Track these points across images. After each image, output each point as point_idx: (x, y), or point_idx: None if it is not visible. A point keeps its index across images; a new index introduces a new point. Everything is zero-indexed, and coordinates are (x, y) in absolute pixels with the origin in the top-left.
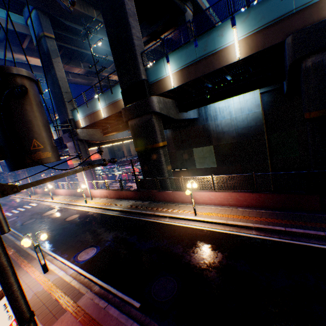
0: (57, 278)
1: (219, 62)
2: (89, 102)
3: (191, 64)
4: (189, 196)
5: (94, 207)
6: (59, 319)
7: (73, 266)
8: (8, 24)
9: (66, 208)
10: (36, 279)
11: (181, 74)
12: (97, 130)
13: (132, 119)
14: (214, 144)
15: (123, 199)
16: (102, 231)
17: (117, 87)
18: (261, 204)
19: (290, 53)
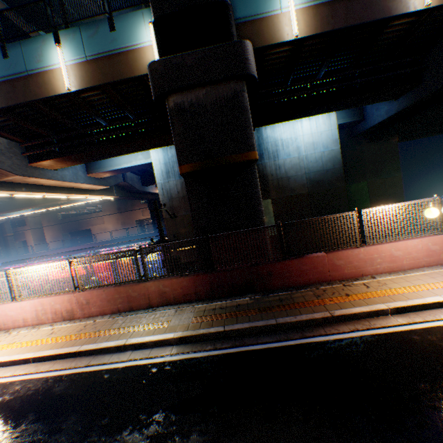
0: None
1: (393, 6)
2: (14, 44)
3: None
4: (376, 257)
5: (28, 361)
6: None
7: None
8: None
9: None
10: None
11: (315, 13)
12: (10, 144)
13: (185, 91)
14: (274, 197)
15: (144, 310)
16: None
17: (134, 16)
18: None
19: None
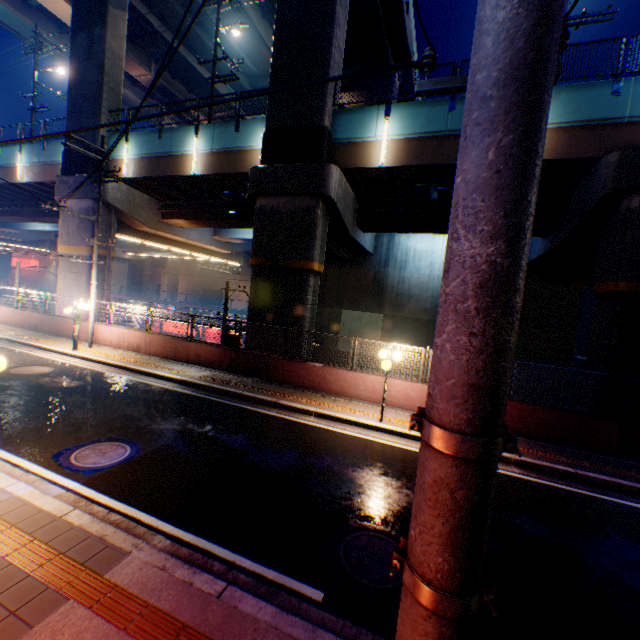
0: (7, 500)
1: None
2: (168, 130)
3: (431, 136)
4: (361, 384)
5: (100, 362)
6: (40, 627)
7: (55, 477)
8: None
9: (6, 347)
10: None
11: (406, 147)
12: (151, 201)
13: (270, 197)
14: (387, 313)
15: (183, 363)
16: (137, 411)
17: (256, 123)
18: (510, 424)
19: (610, 178)
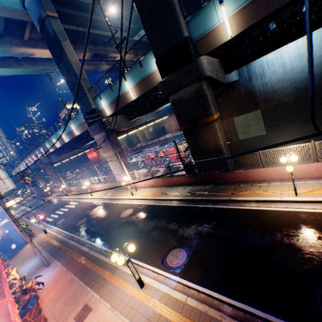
0: (163, 295)
1: None
2: (113, 85)
3: None
4: (271, 173)
5: (144, 199)
6: None
7: (169, 275)
8: (5, 12)
9: (112, 203)
10: (136, 298)
11: (243, 14)
12: (122, 117)
13: (174, 93)
14: (262, 108)
15: (174, 187)
16: (174, 226)
17: (148, 57)
18: None
19: None
